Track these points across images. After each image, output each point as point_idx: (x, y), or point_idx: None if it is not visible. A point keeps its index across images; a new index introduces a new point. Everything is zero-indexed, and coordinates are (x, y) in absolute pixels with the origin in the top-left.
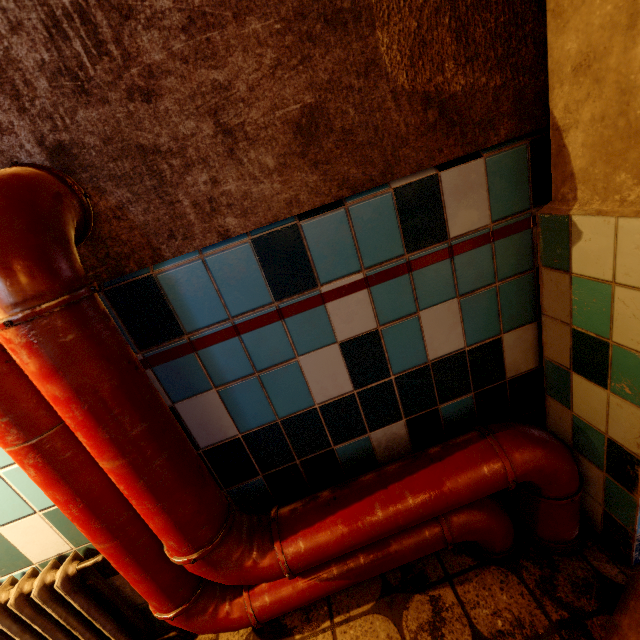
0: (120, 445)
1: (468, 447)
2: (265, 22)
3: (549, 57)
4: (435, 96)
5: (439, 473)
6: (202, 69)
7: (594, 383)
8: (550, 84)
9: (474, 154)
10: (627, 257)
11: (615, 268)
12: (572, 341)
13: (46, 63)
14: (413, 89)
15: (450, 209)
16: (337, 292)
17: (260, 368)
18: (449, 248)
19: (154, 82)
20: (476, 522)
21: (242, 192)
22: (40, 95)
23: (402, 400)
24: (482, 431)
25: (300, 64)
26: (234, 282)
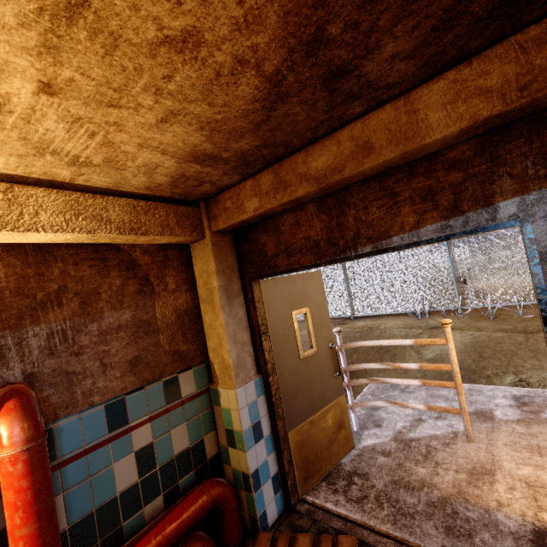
0: (40, 513)
1: (193, 493)
2: (126, 333)
3: (207, 344)
4: (177, 351)
5: (181, 509)
6: (101, 346)
7: (234, 448)
8: (209, 351)
9: (189, 368)
10: (231, 400)
11: (230, 404)
12: (226, 433)
13: (42, 345)
14: (170, 350)
15: (182, 387)
16: (137, 425)
17: (92, 474)
18: (182, 401)
19: (82, 350)
20: (199, 545)
21: (104, 386)
22: (33, 355)
23: (162, 481)
24: (198, 484)
25: (135, 344)
26: (92, 426)
